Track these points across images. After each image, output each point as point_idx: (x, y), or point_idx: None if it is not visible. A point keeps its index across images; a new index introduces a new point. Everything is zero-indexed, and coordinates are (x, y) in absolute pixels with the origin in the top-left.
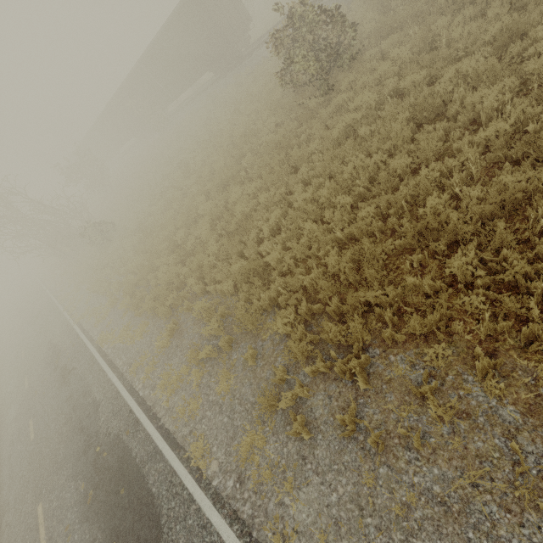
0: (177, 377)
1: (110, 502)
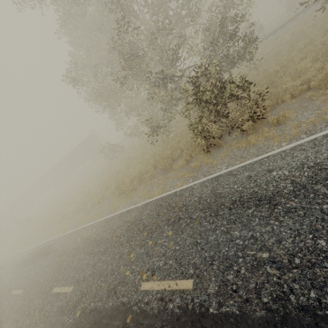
0: (61, 227)
1: (31, 259)
